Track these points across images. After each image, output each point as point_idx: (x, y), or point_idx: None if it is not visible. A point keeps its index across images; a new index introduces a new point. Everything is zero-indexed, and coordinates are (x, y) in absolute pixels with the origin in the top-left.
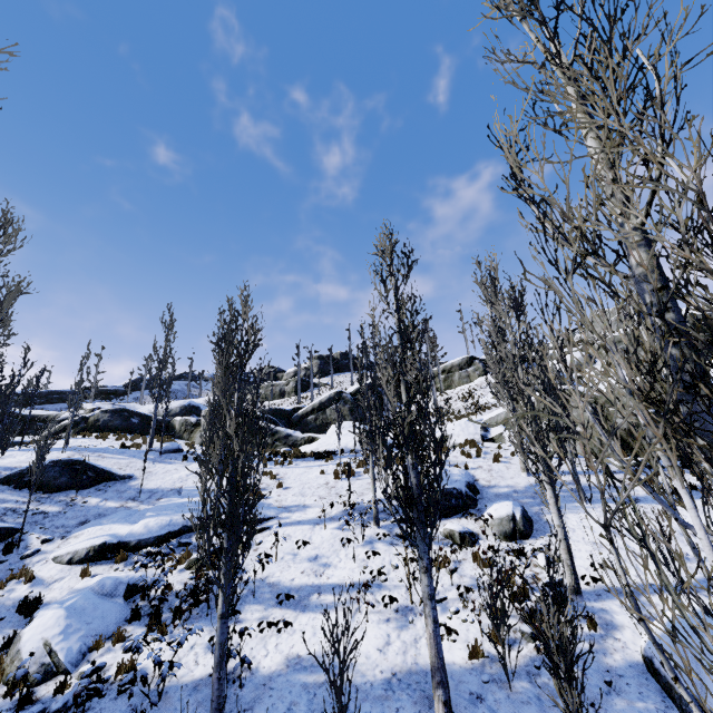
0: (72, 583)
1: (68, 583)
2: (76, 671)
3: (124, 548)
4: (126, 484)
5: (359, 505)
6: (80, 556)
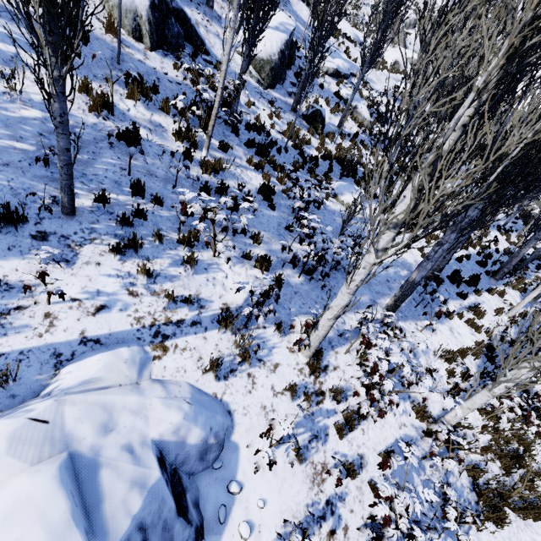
0: (336, 88)
1: (334, 87)
2: (374, 130)
3: (338, 75)
4: (292, 7)
5: (391, 92)
6: (331, 72)
